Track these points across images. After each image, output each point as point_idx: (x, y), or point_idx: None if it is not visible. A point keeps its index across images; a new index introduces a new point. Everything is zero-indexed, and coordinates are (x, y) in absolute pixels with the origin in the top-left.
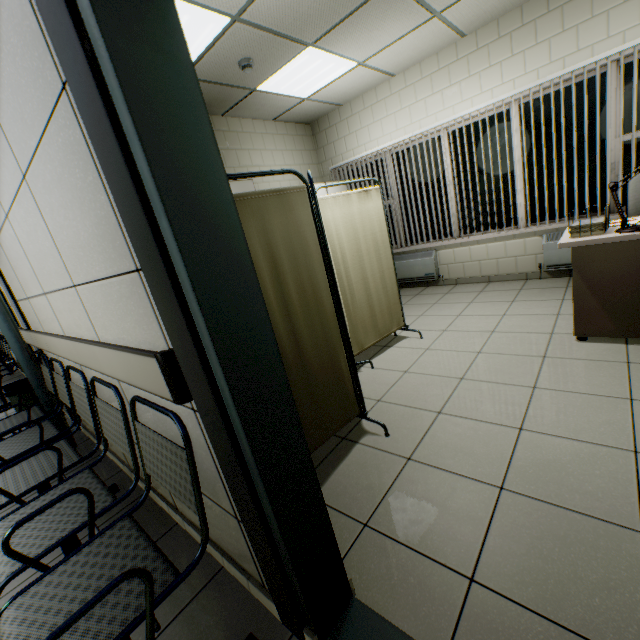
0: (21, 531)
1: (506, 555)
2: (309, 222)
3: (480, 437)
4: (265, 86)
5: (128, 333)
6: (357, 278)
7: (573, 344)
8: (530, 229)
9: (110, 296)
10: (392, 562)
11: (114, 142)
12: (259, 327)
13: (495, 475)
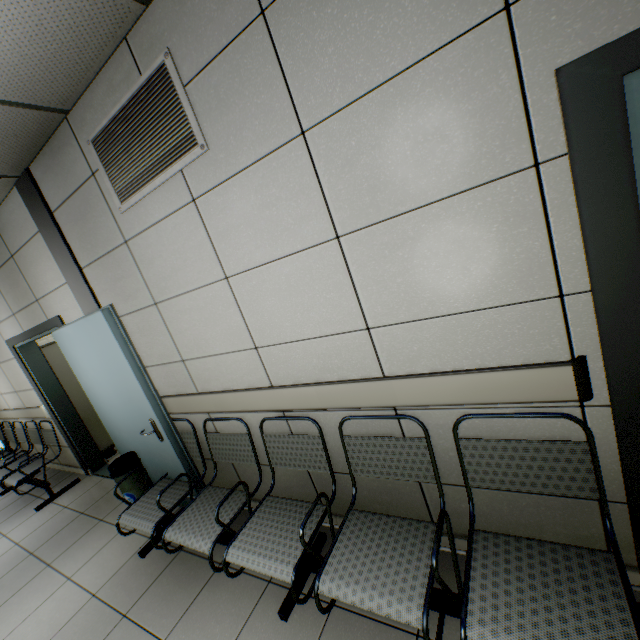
0: (366, 574)
1: None
2: None
3: None
4: None
5: (477, 357)
6: None
7: None
8: None
9: (463, 327)
10: None
11: (629, 201)
12: None
13: None
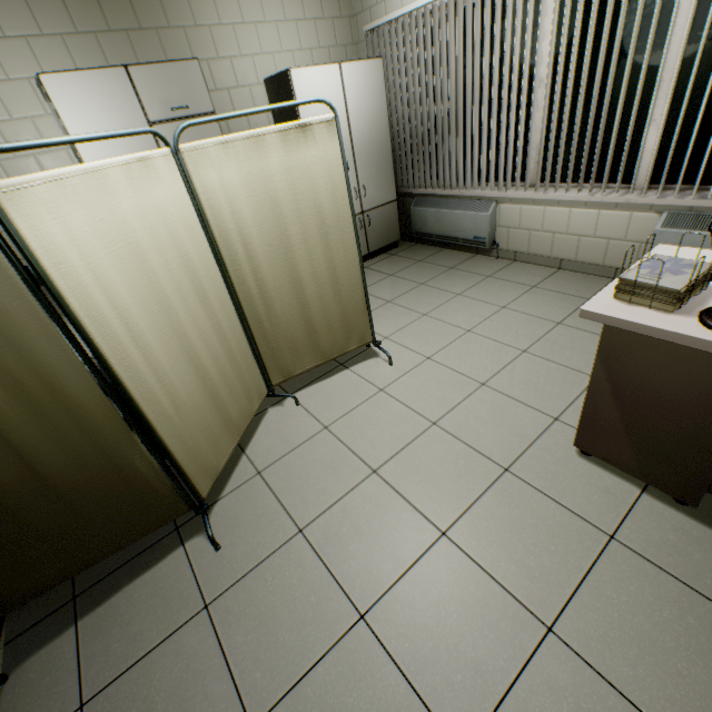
0: None
1: None
2: None
3: (306, 608)
4: None
5: None
6: (281, 280)
7: (566, 457)
8: (644, 199)
9: None
10: None
11: None
12: None
13: (264, 698)
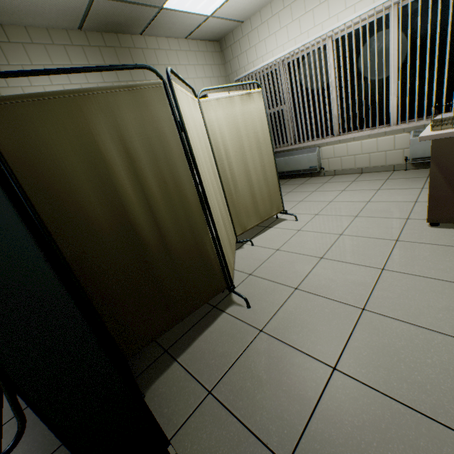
0: None
1: (324, 443)
2: (168, 118)
3: (325, 315)
4: (170, 3)
5: None
6: (240, 171)
7: (425, 229)
8: (400, 126)
9: None
10: (222, 434)
11: None
12: (4, 235)
13: (331, 354)
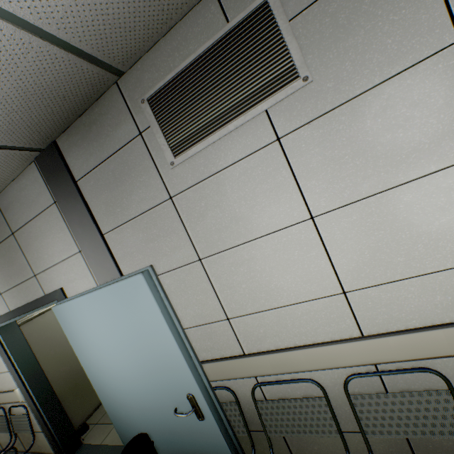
0: None
1: None
2: None
3: None
4: None
5: None
6: None
7: None
8: None
9: None
10: None
11: None
12: None
13: None
